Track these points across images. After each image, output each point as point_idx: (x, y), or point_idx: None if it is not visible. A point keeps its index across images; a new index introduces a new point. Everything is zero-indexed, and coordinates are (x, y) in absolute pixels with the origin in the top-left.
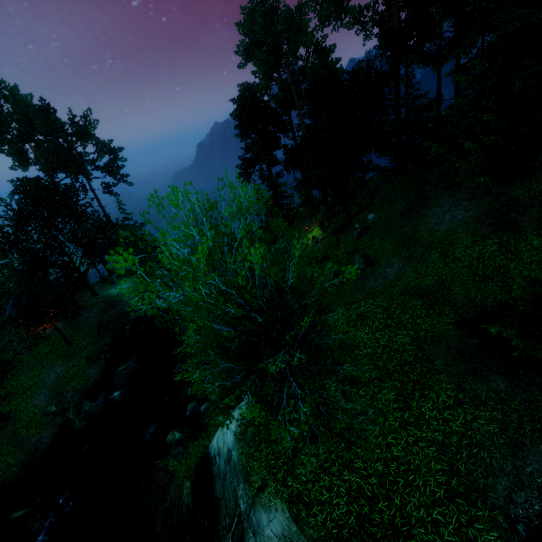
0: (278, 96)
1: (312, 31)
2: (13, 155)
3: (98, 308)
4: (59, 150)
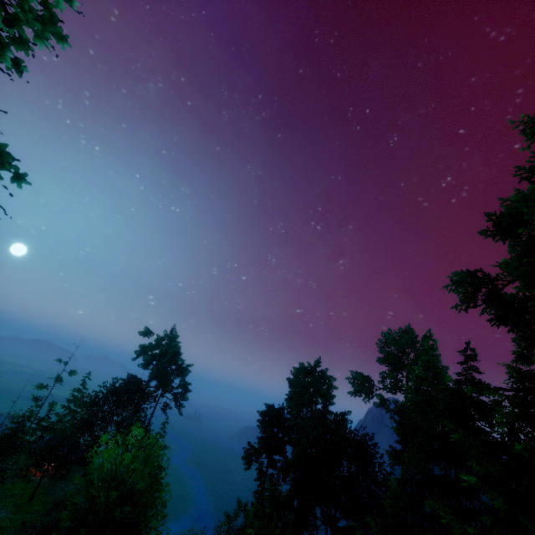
0: (291, 419)
1: (329, 395)
2: (145, 360)
3: (74, 487)
4: (162, 373)
